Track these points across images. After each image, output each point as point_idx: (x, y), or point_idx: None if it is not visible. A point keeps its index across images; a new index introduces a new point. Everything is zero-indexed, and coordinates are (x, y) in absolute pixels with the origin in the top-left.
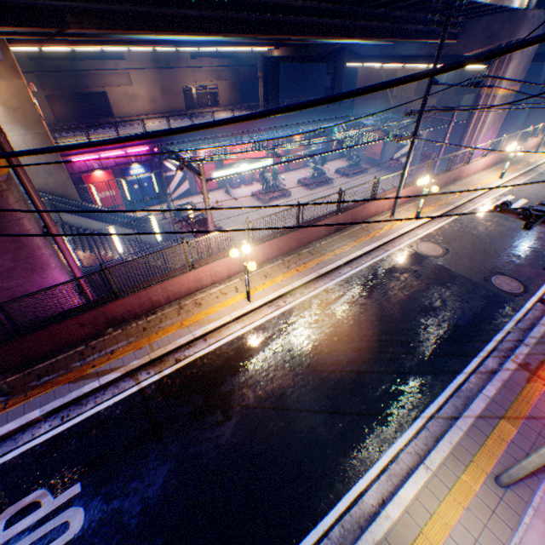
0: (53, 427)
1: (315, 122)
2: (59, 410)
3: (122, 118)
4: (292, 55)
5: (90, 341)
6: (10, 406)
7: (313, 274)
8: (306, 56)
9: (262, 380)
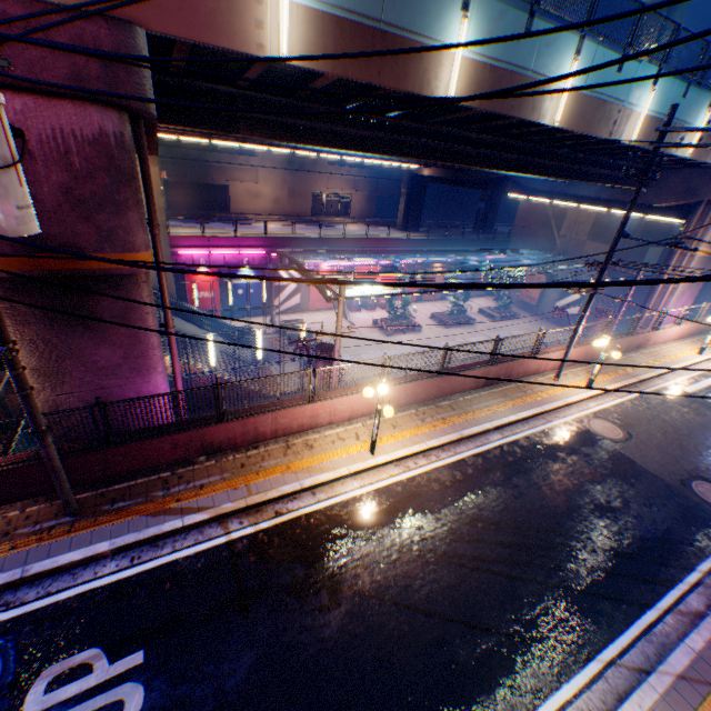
0: (119, 569)
1: (461, 250)
2: (130, 547)
3: (238, 215)
4: (445, 177)
5: (177, 468)
6: (76, 530)
7: (454, 434)
8: (462, 180)
9: (382, 561)
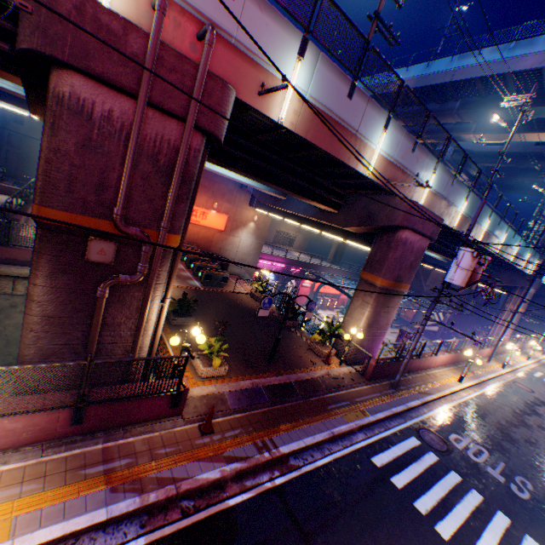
0: (428, 411)
1: None
2: (422, 403)
3: None
4: None
5: (402, 376)
6: (402, 394)
7: (477, 379)
8: None
9: (502, 421)
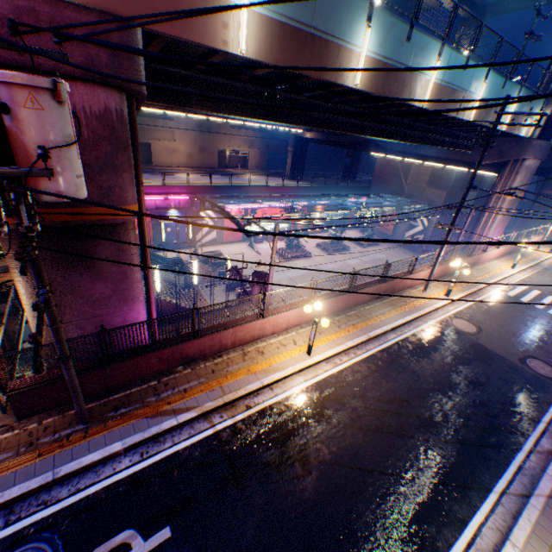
0: (133, 463)
1: (337, 195)
2: (137, 444)
3: (159, 167)
4: (323, 139)
5: (162, 377)
6: (90, 435)
7: (364, 336)
8: (336, 142)
9: (334, 436)
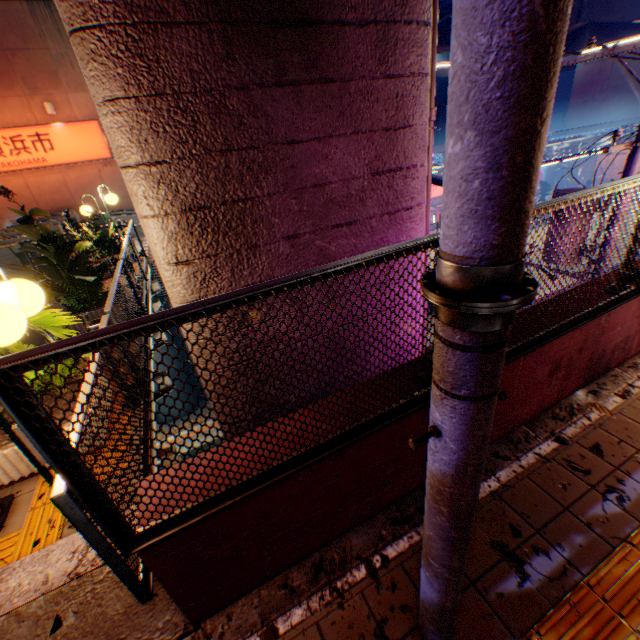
0: None
1: None
2: None
3: None
4: None
5: (554, 427)
6: None
7: None
8: None
9: None
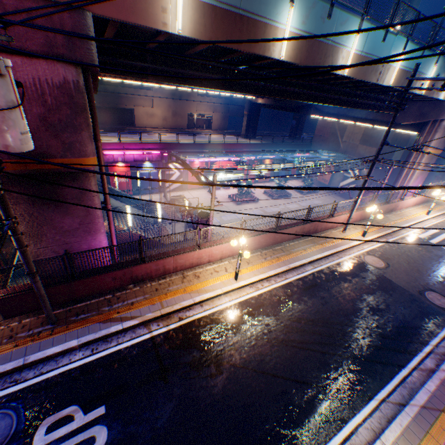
0: (85, 356)
1: (282, 151)
2: (90, 342)
3: (140, 128)
4: (272, 104)
5: (116, 292)
6: (55, 333)
7: (285, 267)
8: (283, 106)
9: (246, 345)
